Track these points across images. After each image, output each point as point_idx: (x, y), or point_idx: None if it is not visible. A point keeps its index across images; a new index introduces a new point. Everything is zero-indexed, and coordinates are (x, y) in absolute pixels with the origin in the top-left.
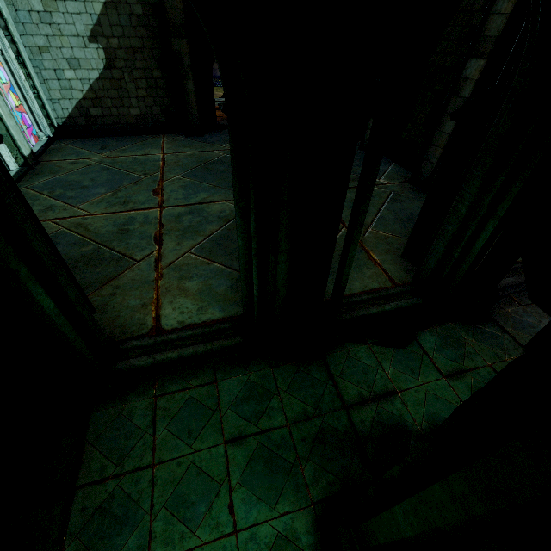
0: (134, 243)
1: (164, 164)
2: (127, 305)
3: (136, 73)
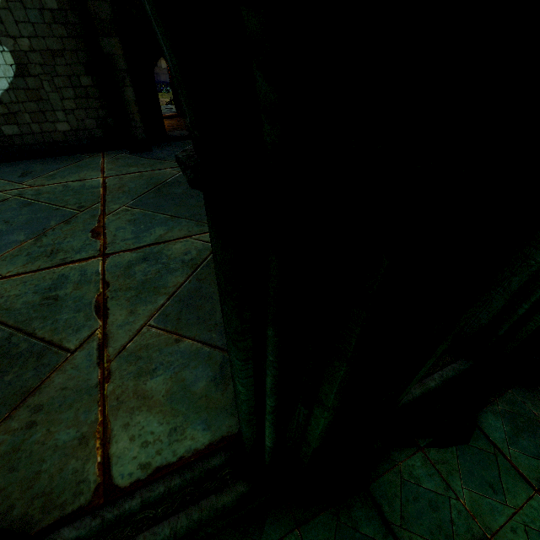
0: (66, 319)
1: (104, 192)
2: (54, 444)
3: (58, 81)
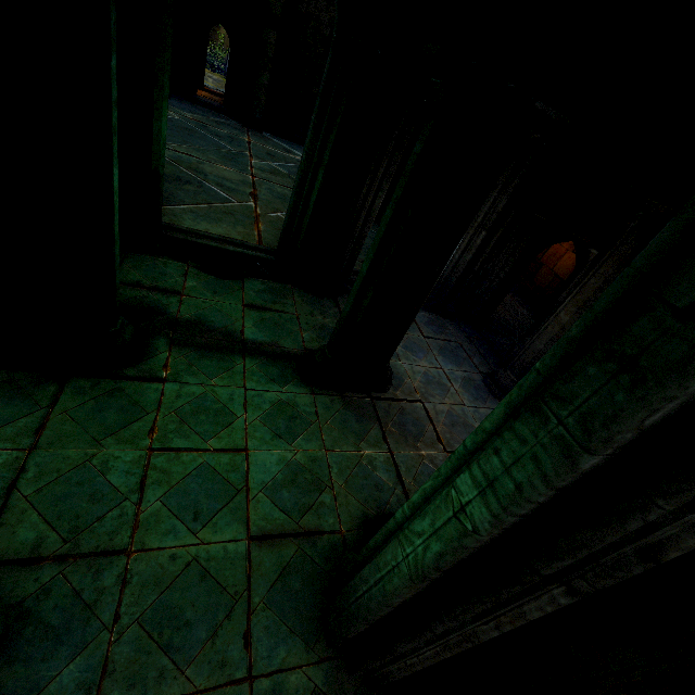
0: None
1: None
2: None
3: None
